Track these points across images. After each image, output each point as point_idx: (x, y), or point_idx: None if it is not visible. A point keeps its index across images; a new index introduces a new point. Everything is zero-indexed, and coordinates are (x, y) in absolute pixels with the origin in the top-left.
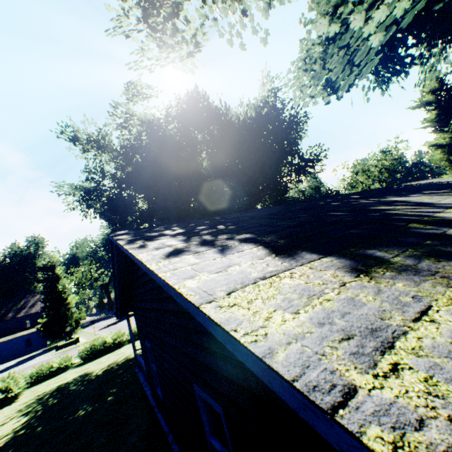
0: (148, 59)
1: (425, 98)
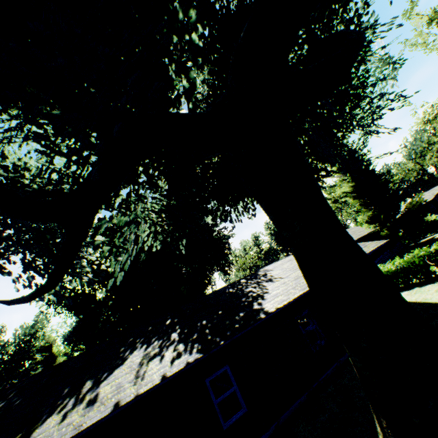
0: None
1: None
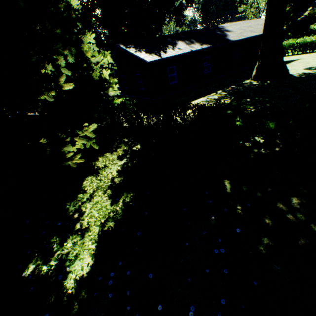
0: None
1: None
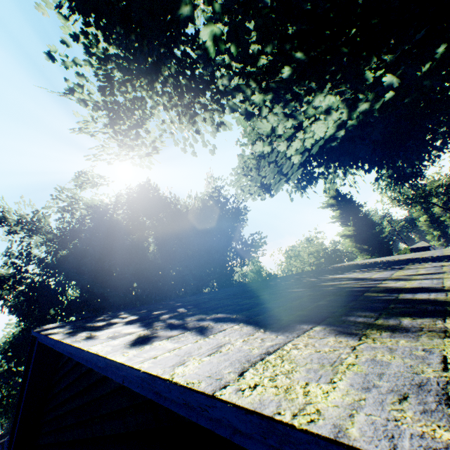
0: (108, 154)
1: (329, 201)
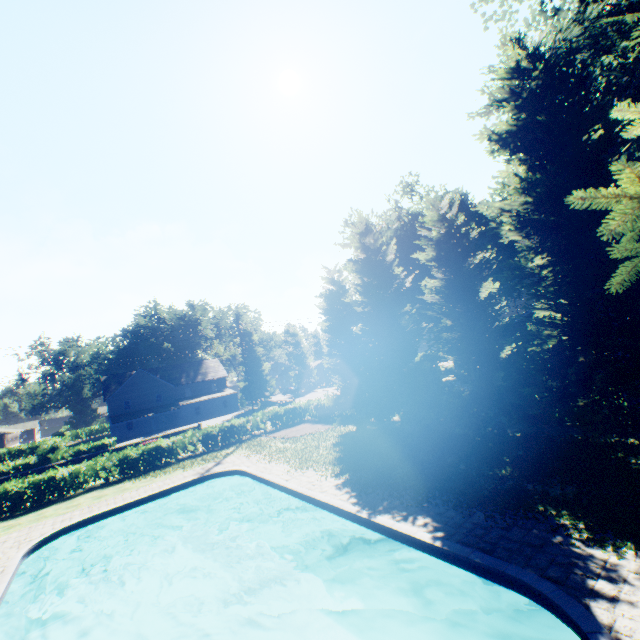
0: None
1: None
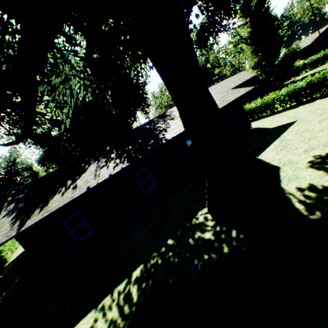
0: None
1: None
